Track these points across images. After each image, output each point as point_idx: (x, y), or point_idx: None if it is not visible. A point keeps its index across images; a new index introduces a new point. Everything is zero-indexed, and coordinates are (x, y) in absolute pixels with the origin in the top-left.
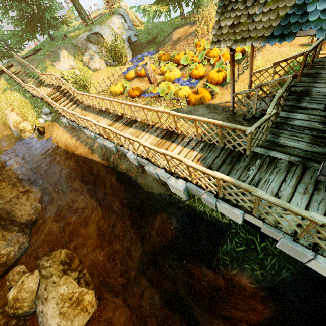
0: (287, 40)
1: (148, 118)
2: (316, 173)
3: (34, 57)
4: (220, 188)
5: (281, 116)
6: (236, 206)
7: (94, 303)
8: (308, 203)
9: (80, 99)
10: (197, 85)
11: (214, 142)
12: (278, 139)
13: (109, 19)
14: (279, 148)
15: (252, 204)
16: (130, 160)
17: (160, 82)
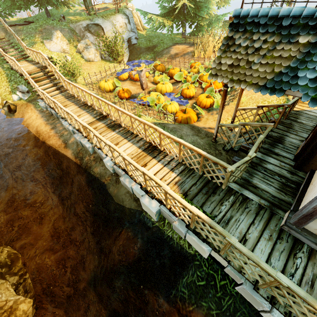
0: (277, 94)
1: (133, 127)
2: (281, 221)
3: (23, 29)
4: (193, 221)
5: (257, 157)
6: (205, 242)
7: (30, 313)
8: (271, 251)
9: (65, 85)
10: (186, 105)
11: (194, 168)
12: (252, 179)
13: (113, 15)
14: (252, 189)
15: (222, 244)
16: (105, 165)
17: (151, 90)
